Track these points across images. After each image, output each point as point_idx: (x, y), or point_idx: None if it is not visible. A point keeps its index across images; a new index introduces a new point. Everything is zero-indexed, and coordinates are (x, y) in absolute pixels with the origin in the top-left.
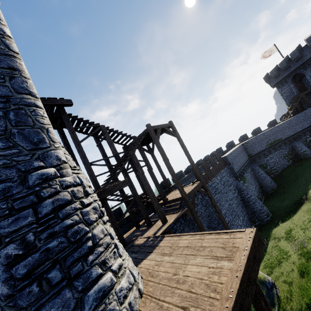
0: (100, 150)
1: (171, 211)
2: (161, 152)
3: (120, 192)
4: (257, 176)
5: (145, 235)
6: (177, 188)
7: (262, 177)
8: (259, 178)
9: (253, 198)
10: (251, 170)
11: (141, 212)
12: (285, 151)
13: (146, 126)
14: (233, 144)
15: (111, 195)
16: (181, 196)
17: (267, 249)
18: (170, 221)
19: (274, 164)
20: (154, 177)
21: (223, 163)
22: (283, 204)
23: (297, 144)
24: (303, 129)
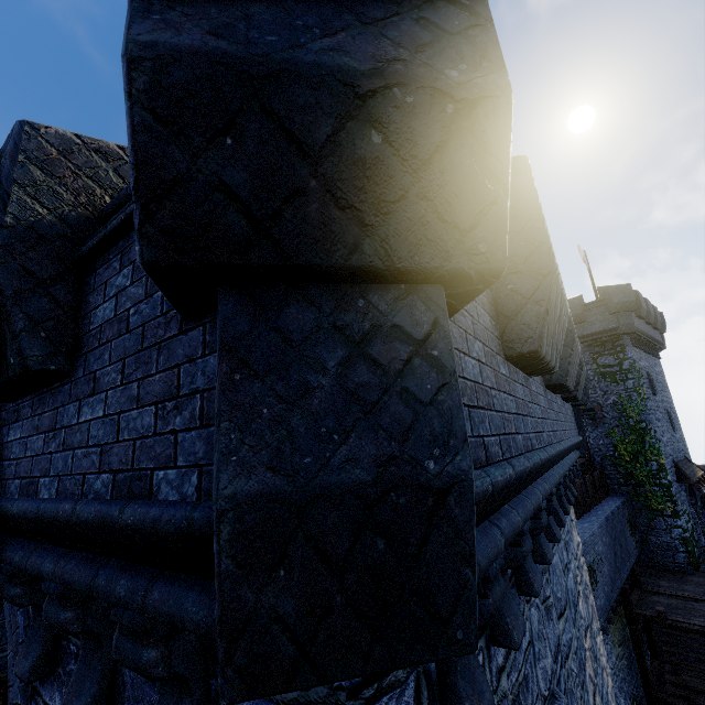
0: None
1: None
2: None
3: None
4: None
5: None
6: None
7: None
8: None
9: None
10: None
11: None
12: None
13: None
14: None
15: None
16: None
17: None
18: None
19: None
20: None
21: None
22: None
23: None
24: None
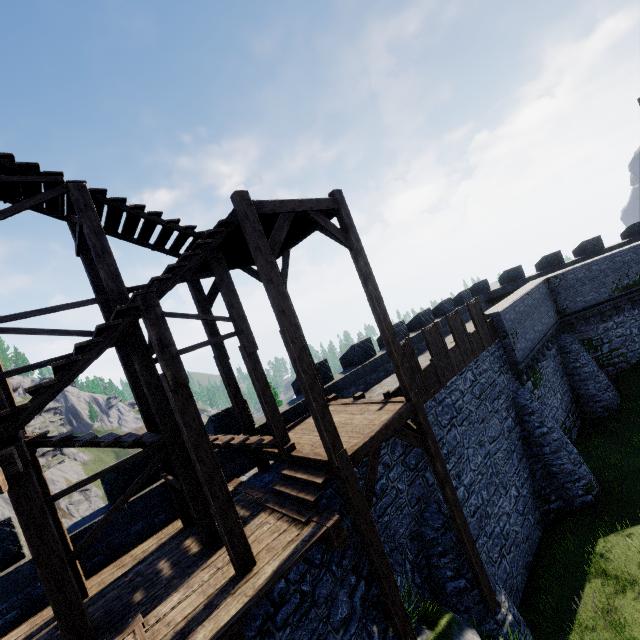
0: (86, 269)
1: (290, 502)
2: (275, 301)
3: (141, 413)
4: (570, 369)
5: (161, 612)
6: (346, 391)
7: (585, 372)
8: (576, 375)
9: (557, 439)
10: (559, 351)
11: (186, 499)
12: None
13: (231, 198)
14: (520, 275)
15: (61, 445)
16: (328, 460)
17: (579, 610)
18: (262, 572)
19: (624, 340)
20: (257, 375)
21: (489, 331)
22: (637, 464)
23: None
24: None
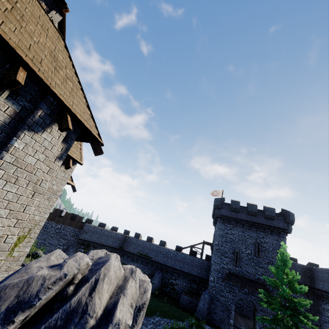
0: None
1: None
2: None
3: None
4: None
5: None
6: None
7: None
8: None
9: None
10: None
11: None
12: (147, 271)
13: None
14: (138, 236)
15: None
16: None
17: None
18: None
19: None
20: None
21: (79, 225)
22: None
23: (156, 273)
24: (172, 267)
